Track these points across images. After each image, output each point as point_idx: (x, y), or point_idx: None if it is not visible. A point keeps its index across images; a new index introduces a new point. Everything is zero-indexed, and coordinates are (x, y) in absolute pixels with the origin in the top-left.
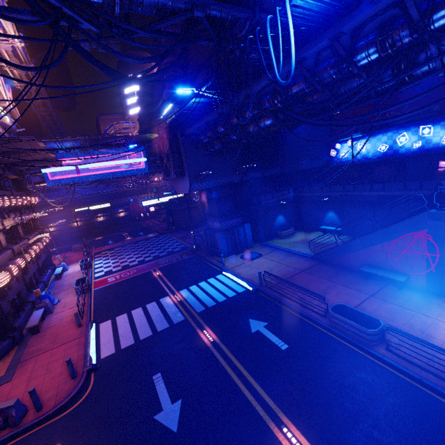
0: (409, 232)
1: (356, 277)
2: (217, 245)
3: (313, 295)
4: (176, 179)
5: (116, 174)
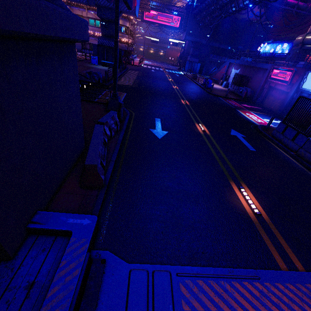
0: (224, 66)
1: None
2: (185, 66)
3: (192, 72)
4: (183, 33)
5: (166, 26)
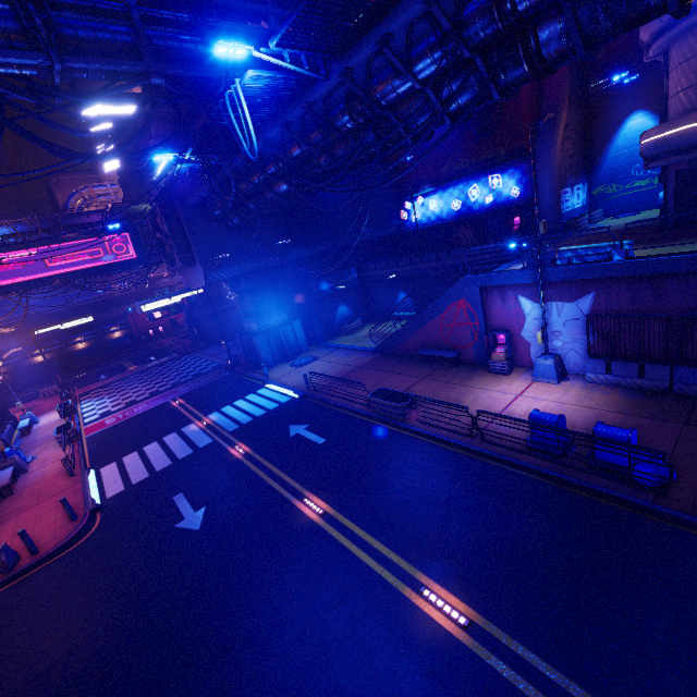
0: (452, 303)
1: (415, 363)
2: (258, 353)
3: (356, 385)
4: (186, 269)
5: (95, 271)
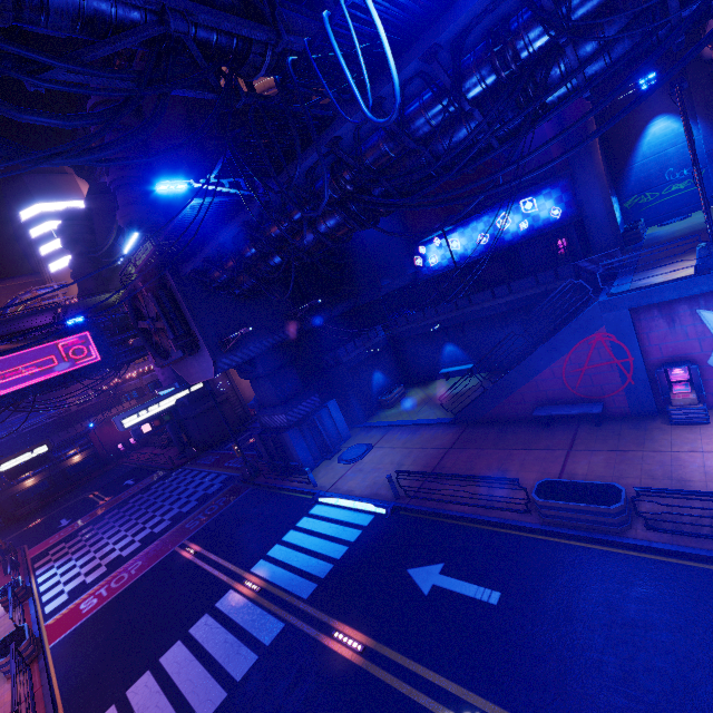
0: (582, 338)
1: (531, 429)
2: (292, 453)
3: (498, 483)
4: (182, 360)
5: (47, 385)
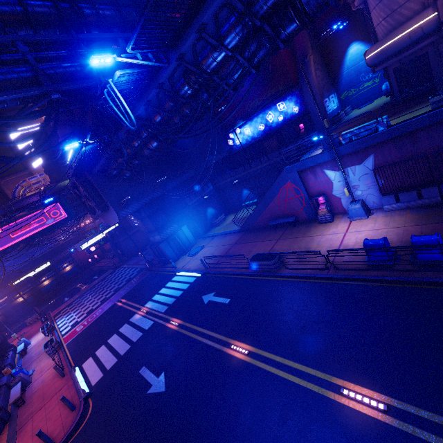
0: (282, 186)
1: (269, 231)
2: (165, 254)
3: (238, 257)
4: (104, 214)
5: (44, 232)
